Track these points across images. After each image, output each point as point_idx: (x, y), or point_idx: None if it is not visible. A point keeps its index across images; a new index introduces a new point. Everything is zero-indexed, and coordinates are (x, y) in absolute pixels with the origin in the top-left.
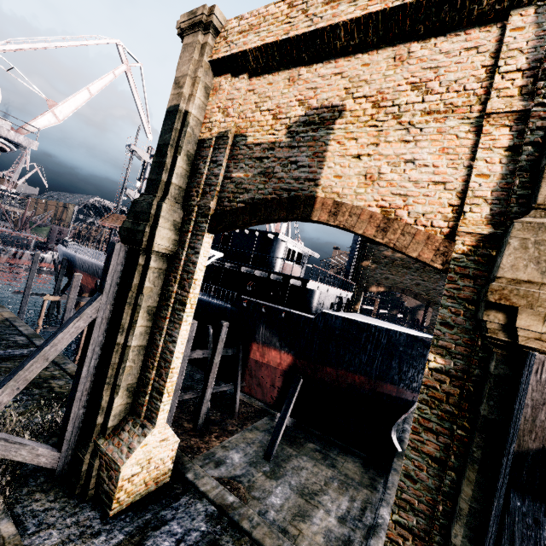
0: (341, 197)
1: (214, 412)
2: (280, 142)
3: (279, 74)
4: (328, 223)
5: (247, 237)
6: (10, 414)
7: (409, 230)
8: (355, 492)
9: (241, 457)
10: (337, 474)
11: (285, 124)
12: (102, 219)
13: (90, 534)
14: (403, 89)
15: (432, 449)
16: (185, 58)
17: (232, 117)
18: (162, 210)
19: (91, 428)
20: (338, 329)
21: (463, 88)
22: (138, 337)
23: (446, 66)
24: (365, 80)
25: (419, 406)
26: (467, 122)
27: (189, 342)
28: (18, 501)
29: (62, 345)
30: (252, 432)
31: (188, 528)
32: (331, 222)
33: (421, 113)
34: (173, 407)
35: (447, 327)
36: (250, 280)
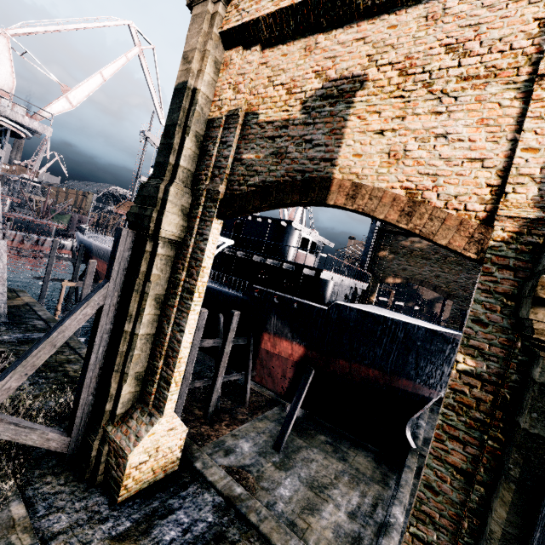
0: (361, 178)
1: (225, 400)
2: (294, 118)
3: (294, 44)
4: (345, 208)
5: (260, 225)
6: (26, 396)
7: (438, 215)
8: (366, 487)
9: (250, 447)
10: (348, 468)
11: (300, 98)
12: (117, 207)
13: (98, 520)
14: (435, 52)
15: (457, 459)
16: (194, 30)
17: (243, 93)
18: (169, 194)
19: (100, 415)
20: (352, 321)
21: (509, 47)
22: (146, 325)
23: (489, 22)
24: (391, 45)
25: (444, 411)
26: (513, 87)
27: (200, 331)
28: (29, 483)
29: (70, 332)
30: (263, 422)
31: (194, 518)
32: (349, 206)
33: (456, 80)
34: (184, 394)
35: (480, 324)
36: (262, 269)
